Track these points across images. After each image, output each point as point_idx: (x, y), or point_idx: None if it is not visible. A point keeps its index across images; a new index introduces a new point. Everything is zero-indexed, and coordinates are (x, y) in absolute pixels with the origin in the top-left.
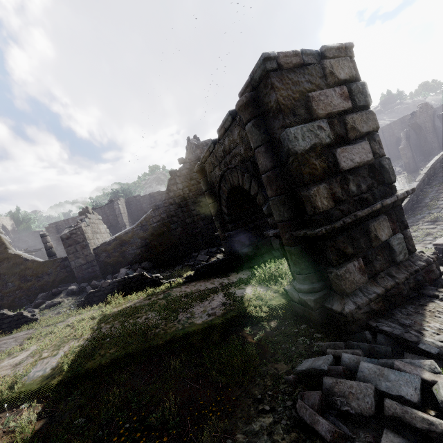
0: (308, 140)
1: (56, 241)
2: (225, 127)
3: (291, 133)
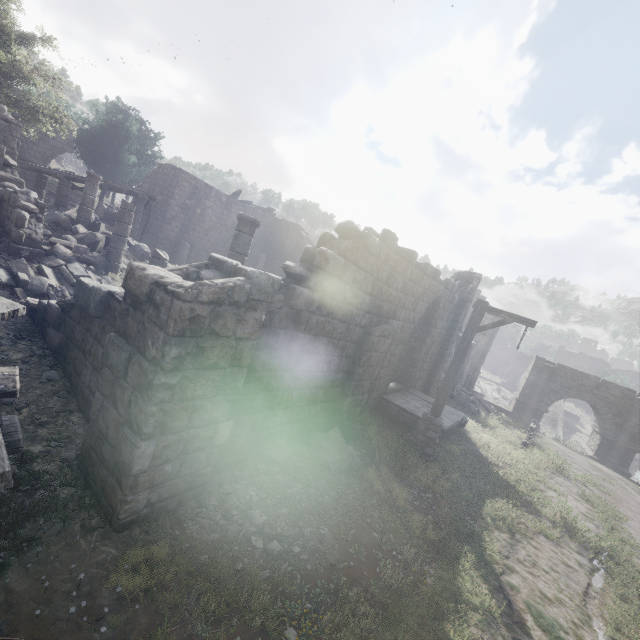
0: None
1: (179, 208)
2: (613, 386)
3: None
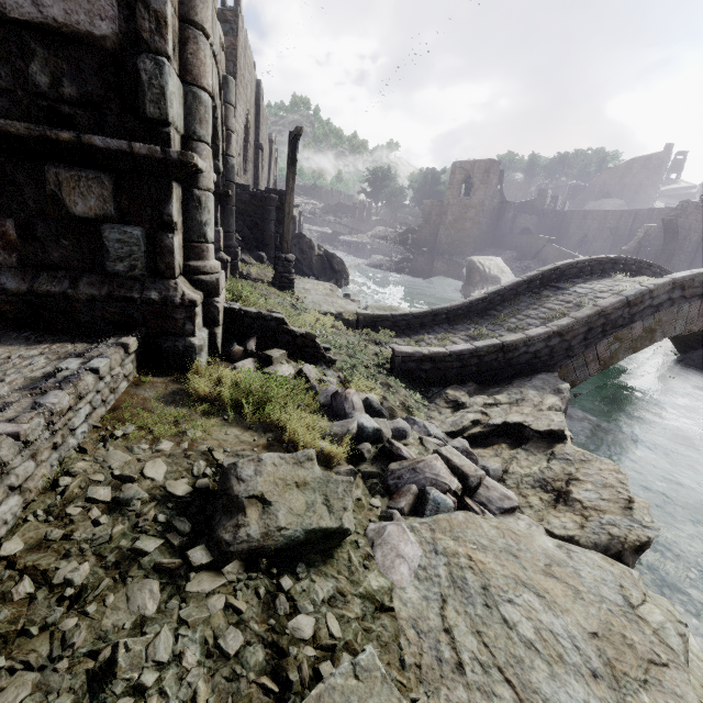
0: None
1: None
2: None
3: None
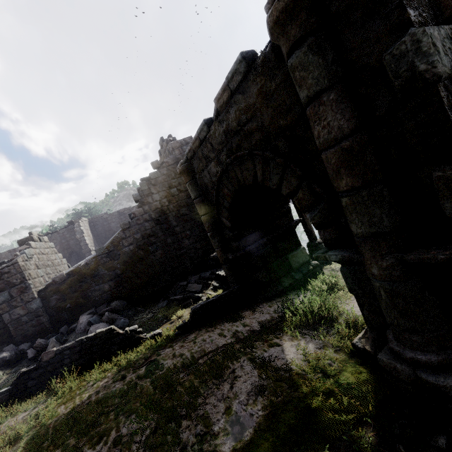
0: (451, 57)
1: None
2: (231, 88)
3: (427, 33)
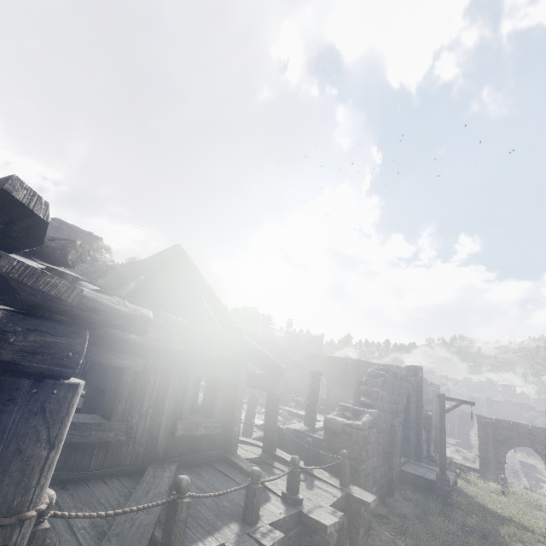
0: None
1: None
2: (540, 429)
3: None
